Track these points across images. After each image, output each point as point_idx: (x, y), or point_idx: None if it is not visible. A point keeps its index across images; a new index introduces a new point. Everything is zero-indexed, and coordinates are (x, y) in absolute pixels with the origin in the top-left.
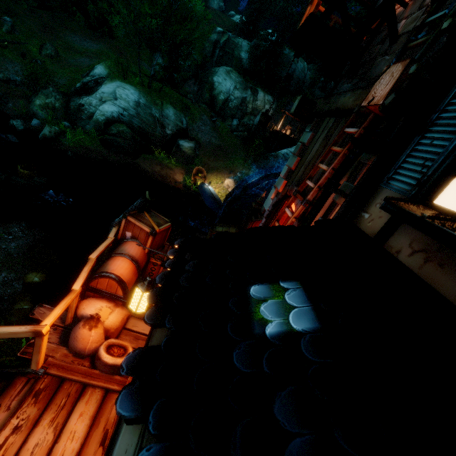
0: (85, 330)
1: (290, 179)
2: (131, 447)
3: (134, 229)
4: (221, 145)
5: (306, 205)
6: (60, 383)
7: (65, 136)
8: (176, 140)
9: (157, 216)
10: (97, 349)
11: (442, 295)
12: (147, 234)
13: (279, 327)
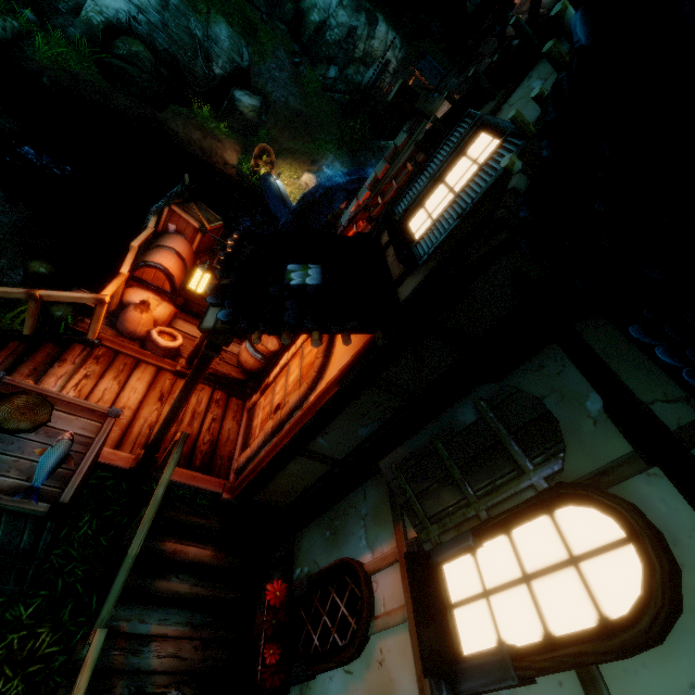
0: (136, 313)
1: (374, 191)
2: (216, 312)
3: (179, 222)
4: (303, 113)
5: (369, 222)
6: (115, 355)
7: (32, 43)
8: (229, 89)
9: (206, 210)
10: (146, 335)
11: (391, 276)
12: (195, 230)
13: (299, 282)
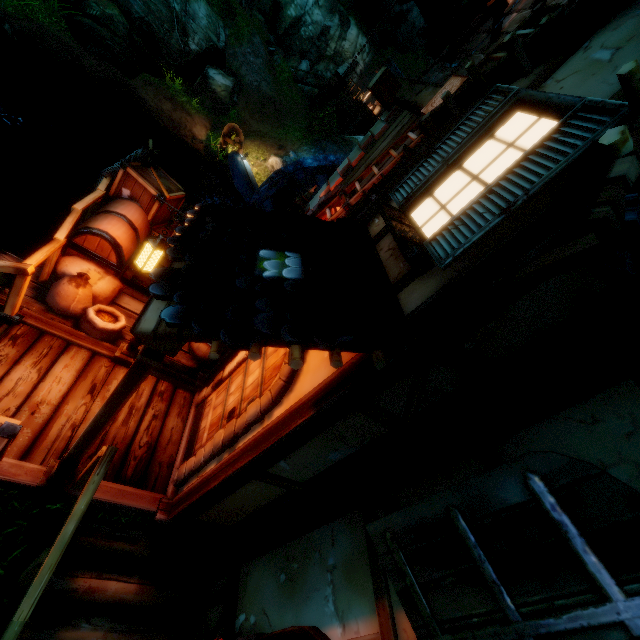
0: (70, 288)
1: (346, 178)
2: (161, 308)
3: (135, 187)
4: (274, 99)
5: (346, 209)
6: (39, 335)
7: None
8: (204, 66)
9: (167, 178)
10: (82, 313)
11: (387, 275)
12: (152, 198)
13: (274, 274)
